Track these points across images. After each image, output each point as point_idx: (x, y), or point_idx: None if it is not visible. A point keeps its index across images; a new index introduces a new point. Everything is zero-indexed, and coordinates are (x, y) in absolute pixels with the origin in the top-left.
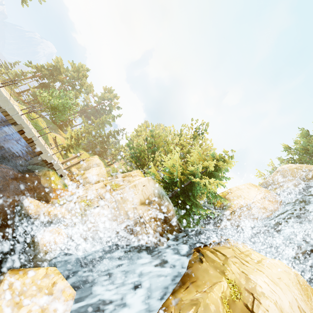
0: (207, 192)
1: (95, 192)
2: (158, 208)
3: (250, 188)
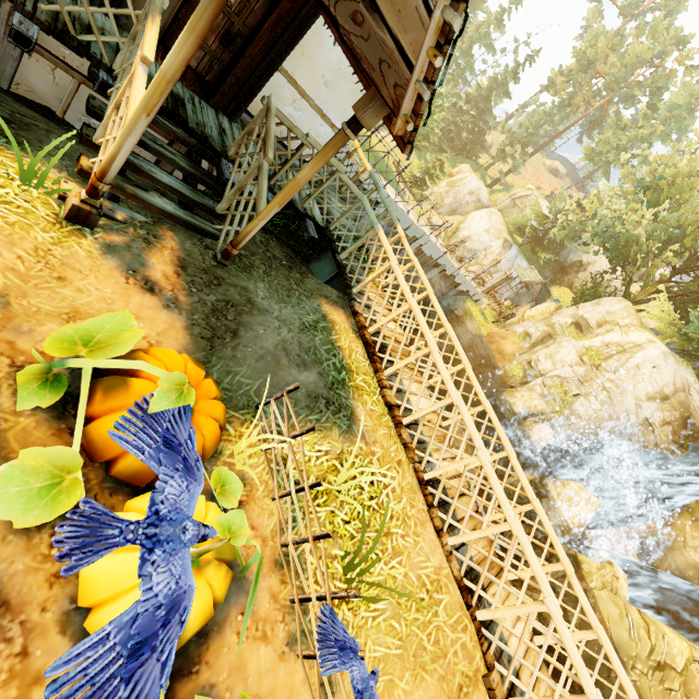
0: None
1: (569, 372)
2: (678, 410)
3: None
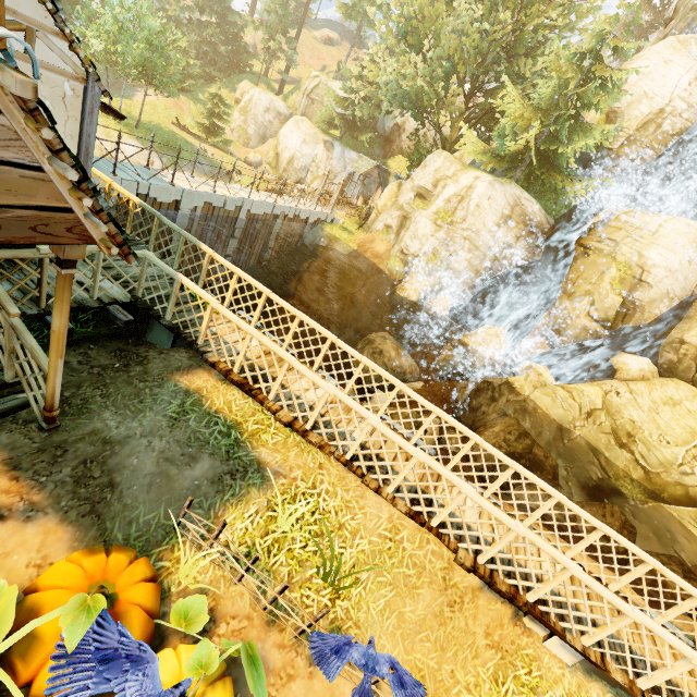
0: (583, 147)
1: (434, 241)
2: (521, 222)
3: (670, 59)
